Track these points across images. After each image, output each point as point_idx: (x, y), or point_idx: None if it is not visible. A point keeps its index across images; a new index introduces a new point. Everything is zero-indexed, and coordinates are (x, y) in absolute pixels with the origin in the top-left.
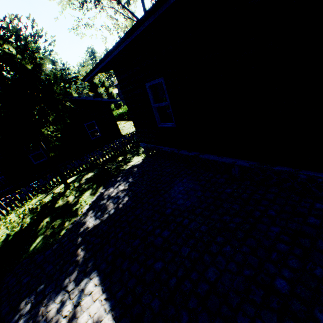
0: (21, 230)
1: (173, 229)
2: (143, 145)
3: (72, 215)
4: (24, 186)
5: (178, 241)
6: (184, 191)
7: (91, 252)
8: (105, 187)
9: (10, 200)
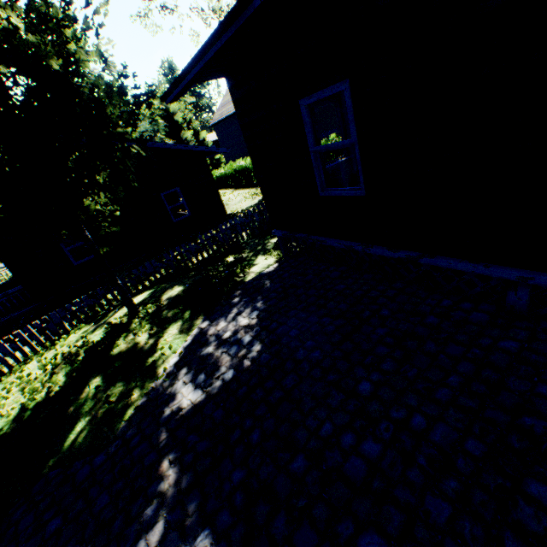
0: (48, 399)
1: (387, 438)
2: (279, 234)
3: (146, 376)
4: (57, 305)
5: (412, 478)
6: (390, 337)
7: (191, 474)
8: (209, 319)
9: (29, 335)
